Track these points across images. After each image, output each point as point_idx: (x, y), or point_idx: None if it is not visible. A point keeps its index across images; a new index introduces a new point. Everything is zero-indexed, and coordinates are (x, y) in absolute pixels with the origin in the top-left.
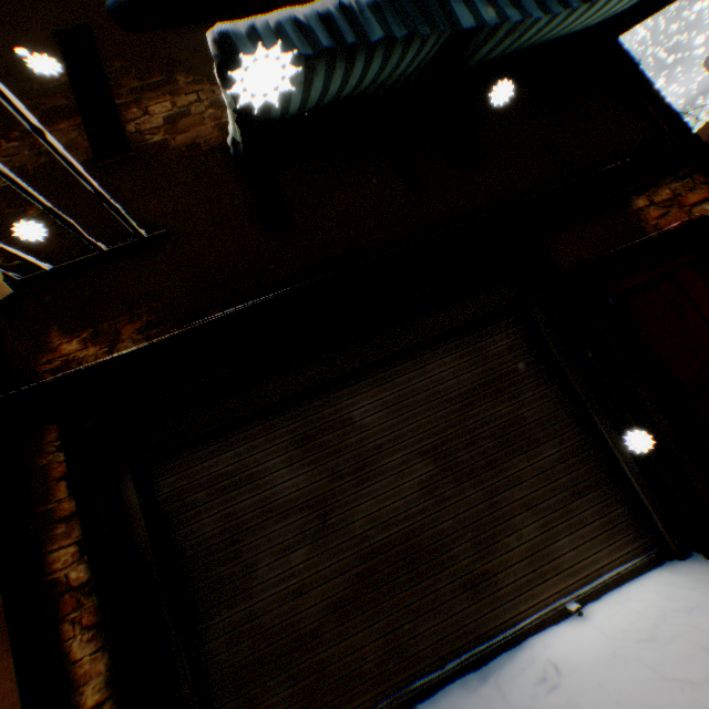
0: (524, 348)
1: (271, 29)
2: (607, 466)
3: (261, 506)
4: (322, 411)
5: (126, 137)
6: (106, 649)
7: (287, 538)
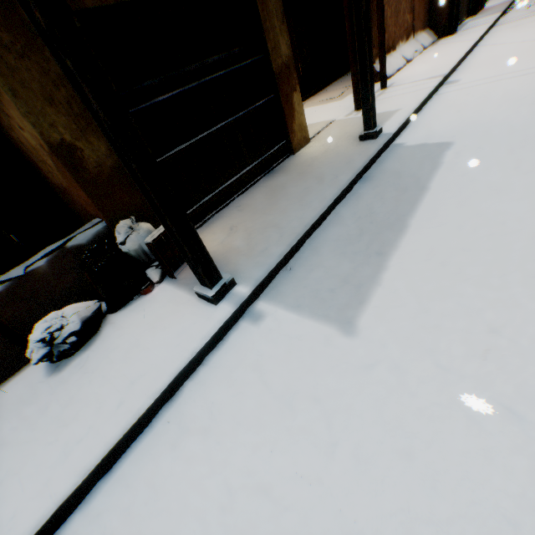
0: None
1: None
2: None
3: None
4: None
5: None
6: None
7: None
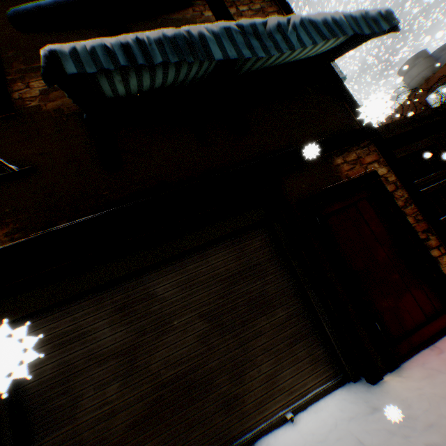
0: (269, 247)
1: (88, 50)
2: (315, 323)
3: (89, 355)
4: (137, 288)
5: (12, 102)
6: None
7: (105, 377)
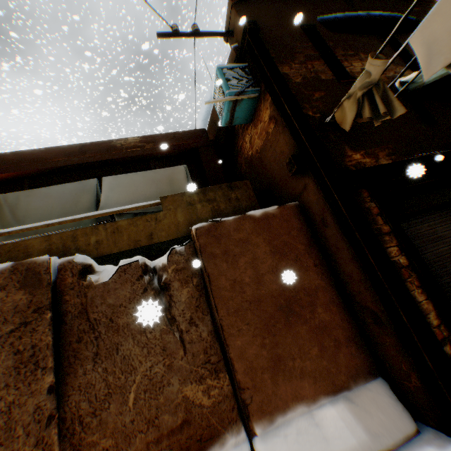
0: None
1: None
2: None
3: (450, 252)
4: None
5: (348, 73)
6: (428, 300)
7: None
